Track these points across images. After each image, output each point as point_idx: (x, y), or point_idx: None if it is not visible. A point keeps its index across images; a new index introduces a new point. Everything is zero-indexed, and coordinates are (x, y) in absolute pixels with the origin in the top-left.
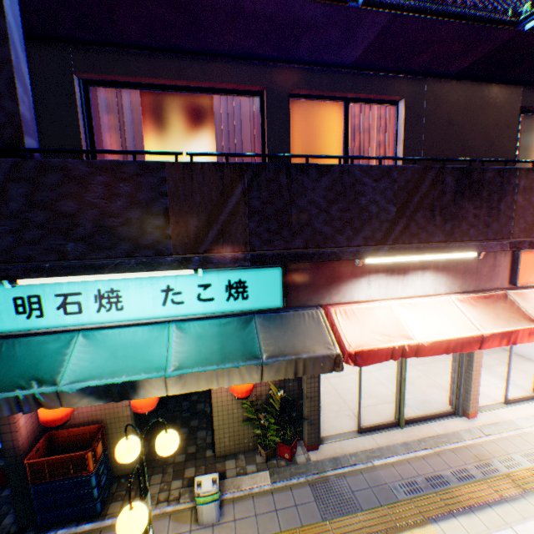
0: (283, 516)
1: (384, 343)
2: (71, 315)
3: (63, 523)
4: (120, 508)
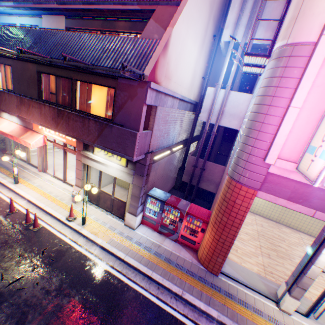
0: None
1: None
2: None
3: None
4: None
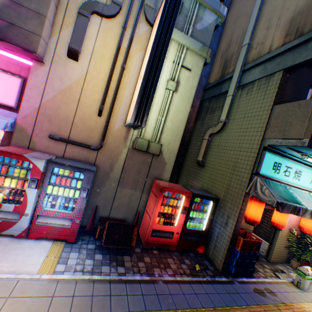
0: None
1: None
2: (285, 176)
3: (239, 275)
4: (256, 275)
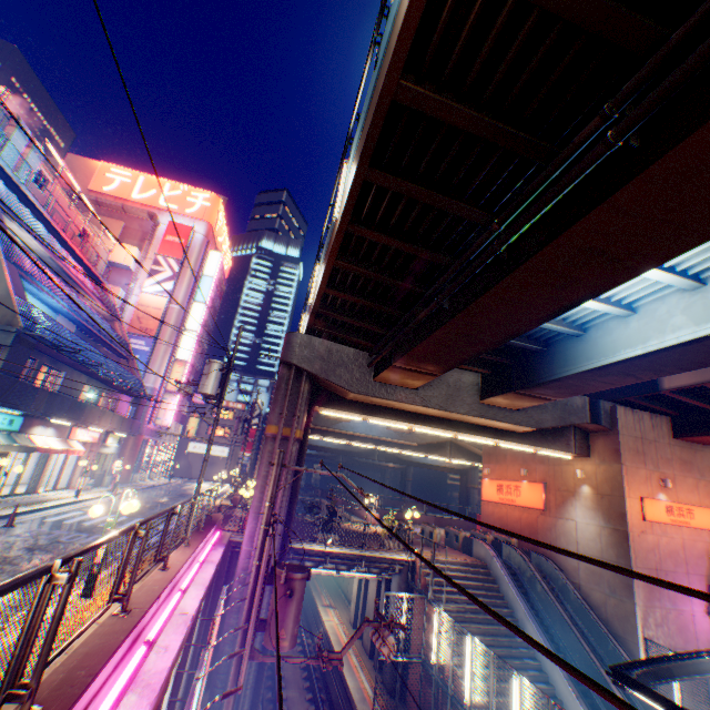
0: (0, 506)
1: (46, 446)
2: None
3: None
4: None
